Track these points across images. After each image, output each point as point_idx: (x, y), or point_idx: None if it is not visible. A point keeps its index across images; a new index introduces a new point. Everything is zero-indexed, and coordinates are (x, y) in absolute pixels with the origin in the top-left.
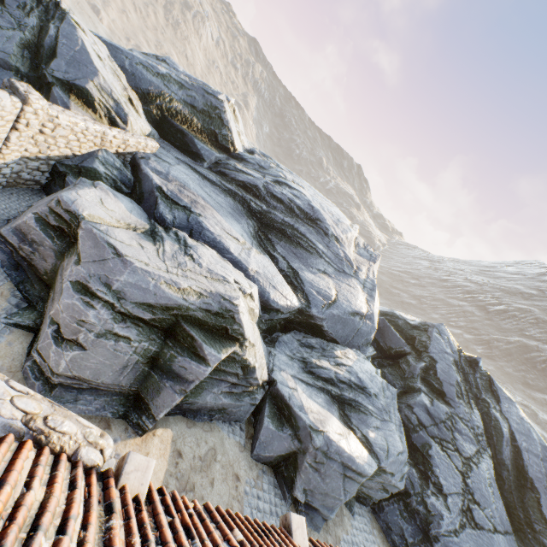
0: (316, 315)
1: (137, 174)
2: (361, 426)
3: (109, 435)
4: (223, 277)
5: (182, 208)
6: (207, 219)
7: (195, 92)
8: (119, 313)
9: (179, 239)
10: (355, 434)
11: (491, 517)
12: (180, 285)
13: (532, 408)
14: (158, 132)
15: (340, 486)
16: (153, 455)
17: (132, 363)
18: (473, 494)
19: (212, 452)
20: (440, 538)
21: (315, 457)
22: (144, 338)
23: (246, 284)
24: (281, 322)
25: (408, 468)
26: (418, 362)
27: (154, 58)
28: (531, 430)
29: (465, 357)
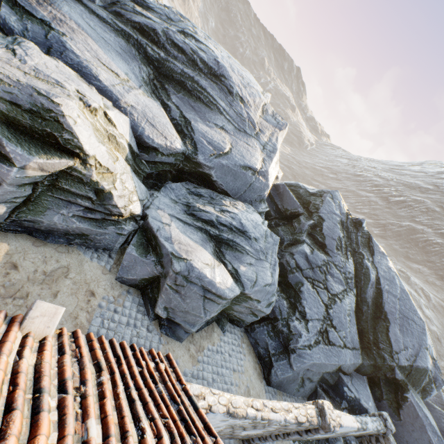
0: (203, 163)
1: None
2: (233, 262)
3: None
4: (57, 81)
5: (38, 21)
6: (74, 41)
7: None
8: None
9: (14, 42)
10: (226, 267)
11: (343, 337)
12: None
13: (407, 274)
14: None
15: (200, 306)
16: None
17: None
18: (332, 320)
19: (63, 270)
20: (296, 351)
21: (176, 280)
22: None
23: (98, 101)
24: (173, 172)
25: (280, 300)
26: (308, 221)
27: None
28: (395, 277)
29: (352, 219)
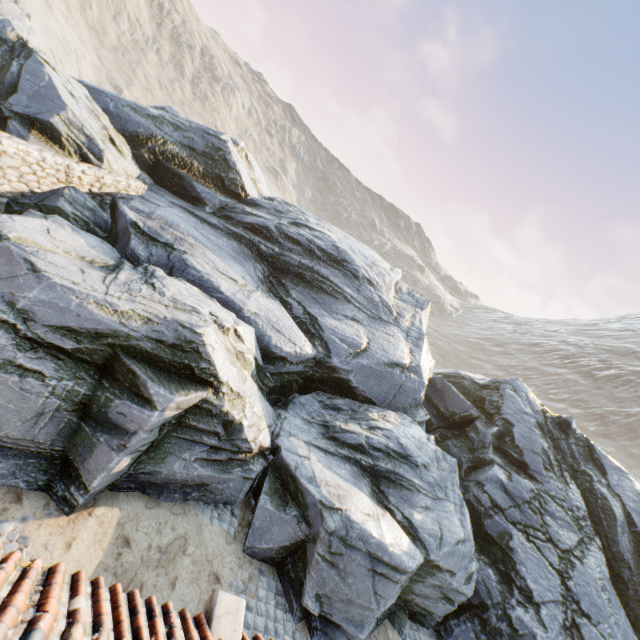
0: (339, 367)
1: (114, 215)
2: (402, 506)
3: (17, 511)
4: (192, 307)
5: (162, 244)
6: (194, 257)
7: (193, 134)
8: (26, 339)
9: (147, 272)
10: (393, 516)
11: (609, 636)
12: (118, 306)
13: None
14: (153, 179)
15: (369, 589)
16: (82, 542)
17: (50, 410)
18: (578, 602)
19: (180, 542)
20: None
21: (330, 546)
22: (66, 374)
23: (229, 319)
24: (299, 381)
25: (482, 569)
26: (489, 428)
27: (153, 108)
28: None
29: (552, 419)
